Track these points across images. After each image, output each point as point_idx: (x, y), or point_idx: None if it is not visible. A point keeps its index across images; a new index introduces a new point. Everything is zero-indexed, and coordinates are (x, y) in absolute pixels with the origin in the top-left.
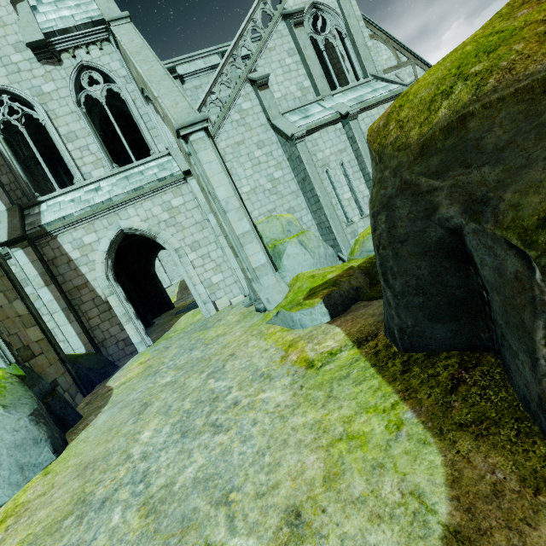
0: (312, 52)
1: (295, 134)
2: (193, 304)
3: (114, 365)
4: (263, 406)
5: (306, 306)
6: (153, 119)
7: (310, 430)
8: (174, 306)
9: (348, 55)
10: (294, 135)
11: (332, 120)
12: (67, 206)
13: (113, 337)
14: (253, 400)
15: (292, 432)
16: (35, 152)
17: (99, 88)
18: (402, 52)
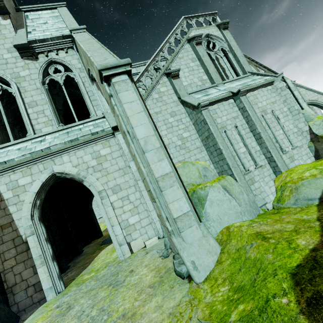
0: (208, 59)
1: (201, 103)
2: None
3: (12, 322)
4: None
5: None
6: (95, 93)
7: None
8: (102, 235)
9: (230, 63)
10: (200, 103)
11: (226, 97)
12: (12, 153)
13: (24, 281)
14: None
15: None
16: (2, 114)
17: (60, 74)
18: (260, 68)
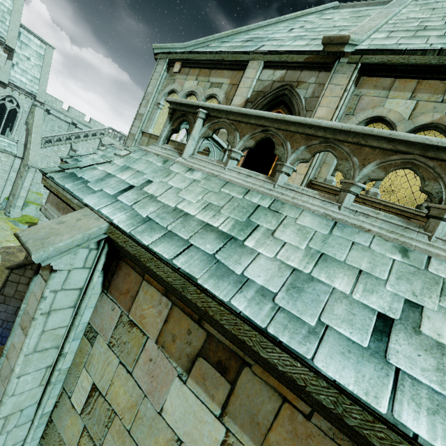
0: None
1: None
2: None
3: None
4: (5, 233)
5: (24, 224)
6: (23, 129)
7: (13, 237)
8: None
9: None
10: None
11: None
12: None
13: None
14: (3, 231)
15: (10, 237)
16: None
17: (12, 105)
18: None
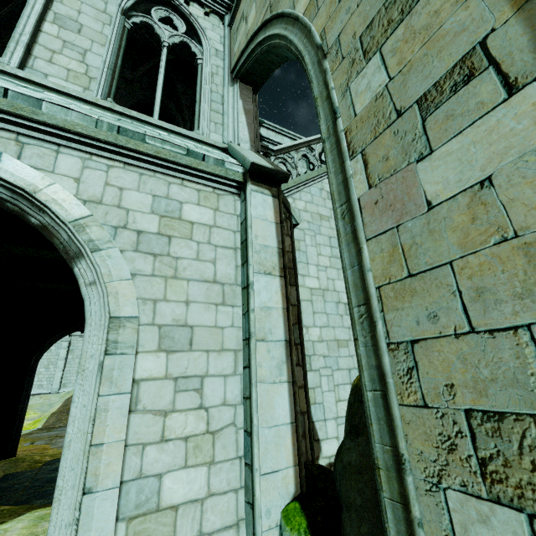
0: None
1: None
2: (55, 467)
3: None
4: None
5: None
6: (227, 102)
7: None
8: (15, 452)
9: None
10: None
11: None
12: None
13: None
14: None
15: None
16: None
17: (173, 30)
18: None
